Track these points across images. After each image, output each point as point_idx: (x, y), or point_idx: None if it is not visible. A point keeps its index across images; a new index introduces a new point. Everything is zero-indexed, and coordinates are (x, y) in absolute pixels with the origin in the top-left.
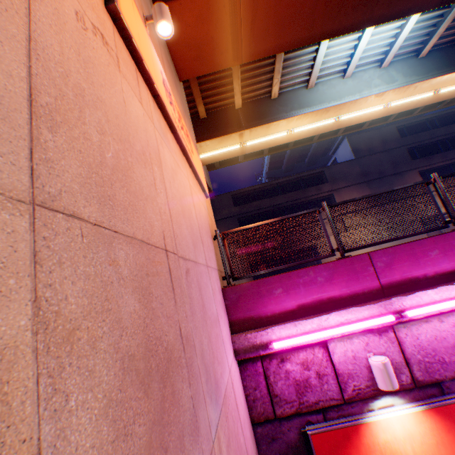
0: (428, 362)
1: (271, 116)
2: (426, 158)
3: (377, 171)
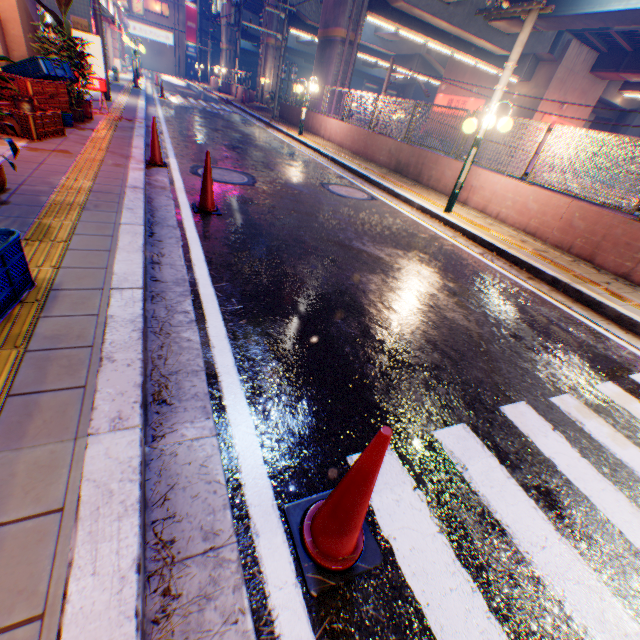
0: None
1: None
2: None
3: None
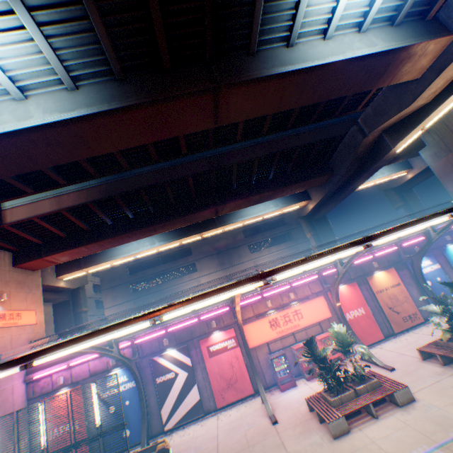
0: (78, 376)
1: (97, 261)
2: (253, 236)
3: (224, 246)
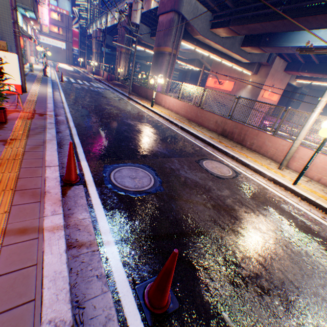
0: None
1: (321, 80)
2: None
3: None
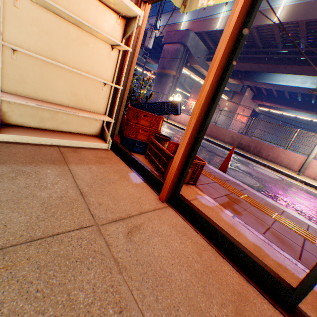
0: None
1: (276, 109)
2: None
3: None
